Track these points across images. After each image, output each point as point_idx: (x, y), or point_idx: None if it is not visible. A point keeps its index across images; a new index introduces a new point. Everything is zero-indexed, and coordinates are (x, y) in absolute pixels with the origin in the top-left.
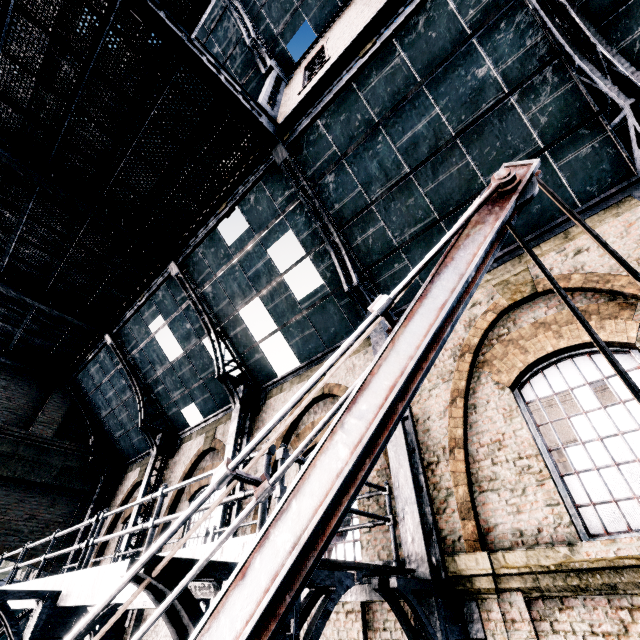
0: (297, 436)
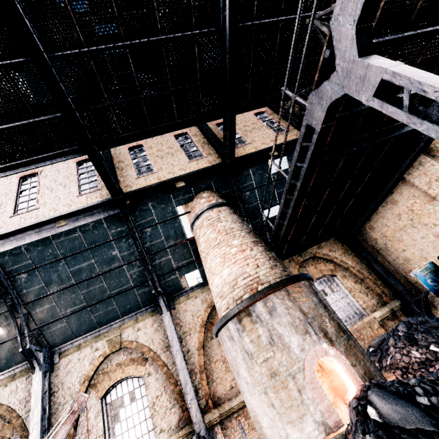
0: None
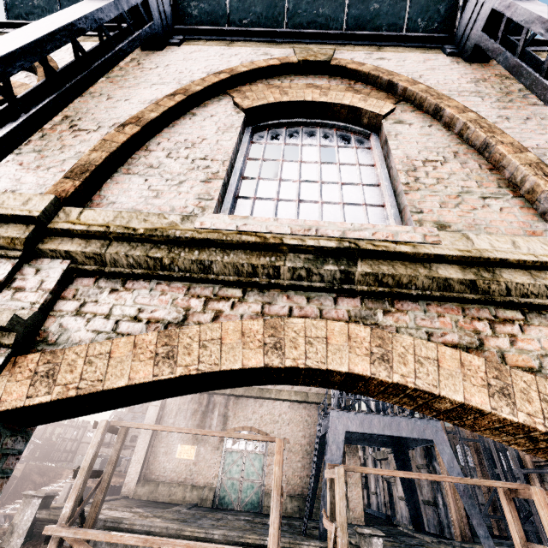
0: None
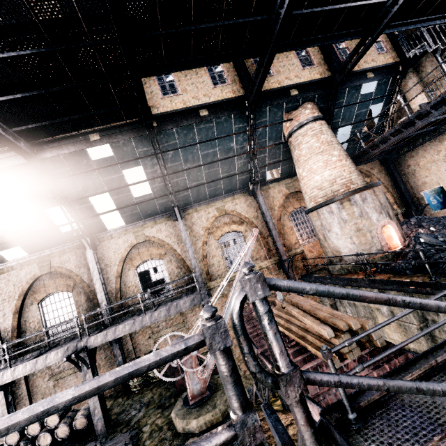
0: (130, 259)
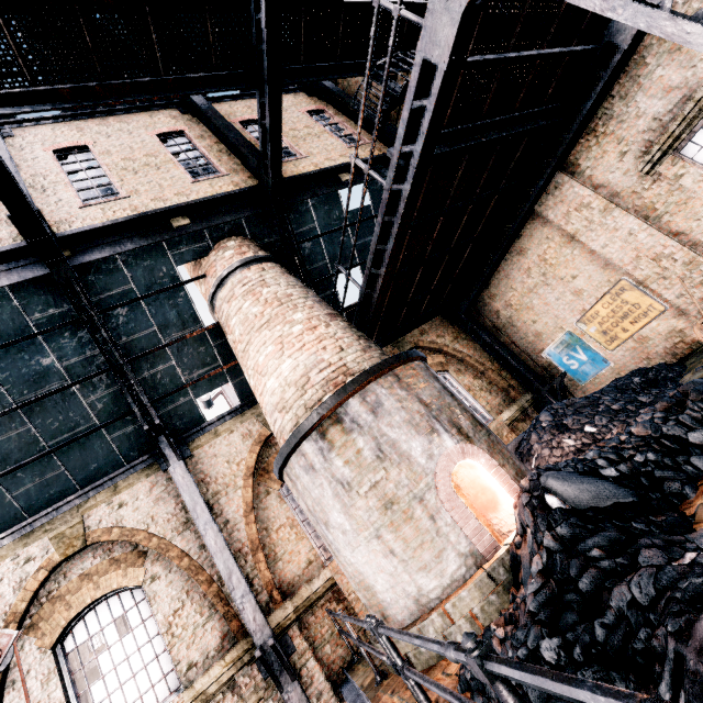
0: None
